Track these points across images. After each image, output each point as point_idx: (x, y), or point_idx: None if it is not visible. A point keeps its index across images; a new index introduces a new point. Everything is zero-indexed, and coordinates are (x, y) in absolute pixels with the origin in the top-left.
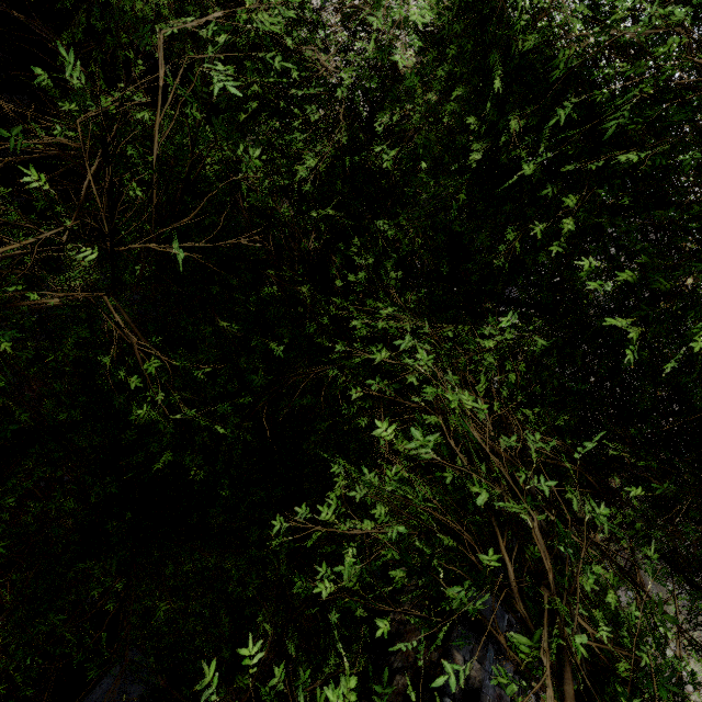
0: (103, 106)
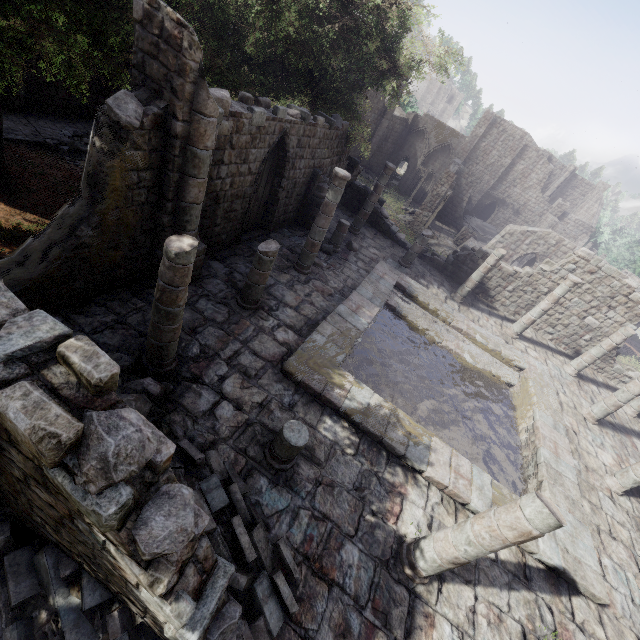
0: None
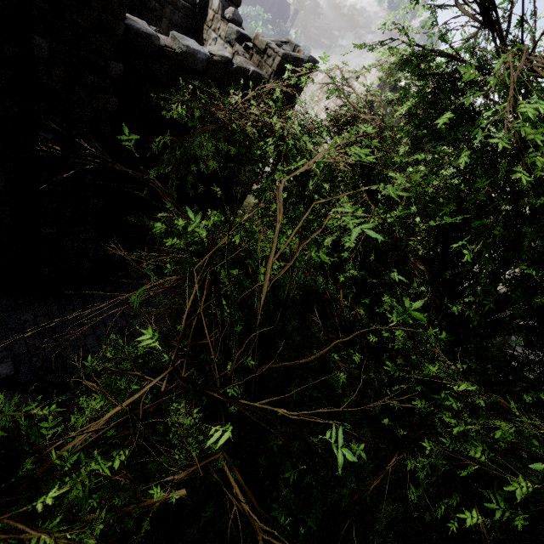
0: (198, 236)
